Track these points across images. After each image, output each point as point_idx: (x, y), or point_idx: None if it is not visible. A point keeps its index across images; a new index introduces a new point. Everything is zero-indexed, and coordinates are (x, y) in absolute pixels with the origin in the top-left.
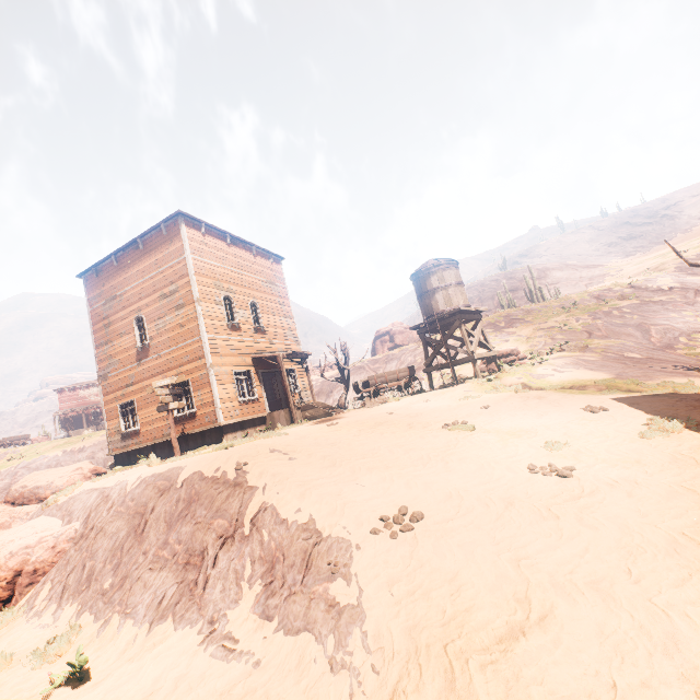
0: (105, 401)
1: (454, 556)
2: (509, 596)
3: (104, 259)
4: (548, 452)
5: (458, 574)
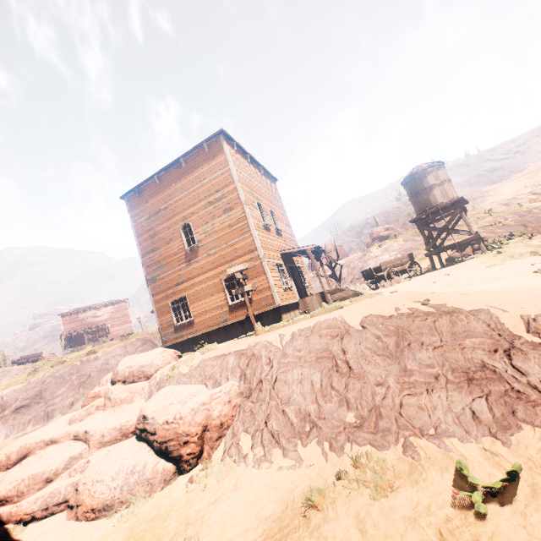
0: (155, 301)
1: None
2: None
3: (147, 180)
4: None
5: None
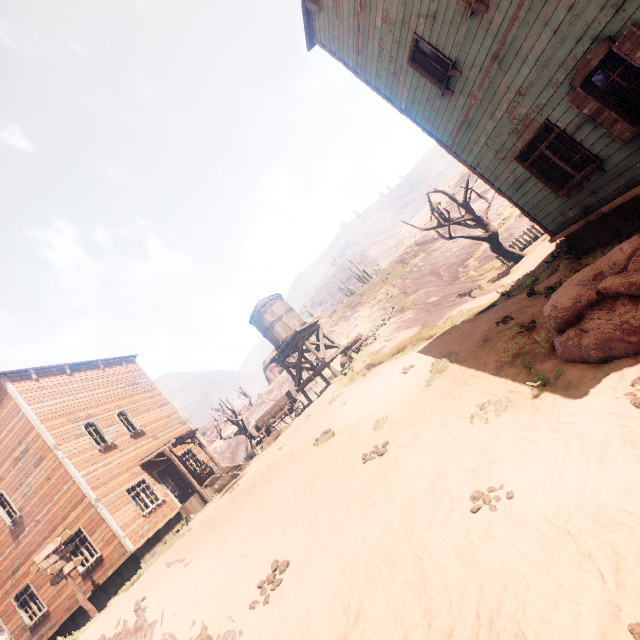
0: None
1: (307, 592)
2: (338, 610)
3: None
4: (376, 433)
5: (309, 610)
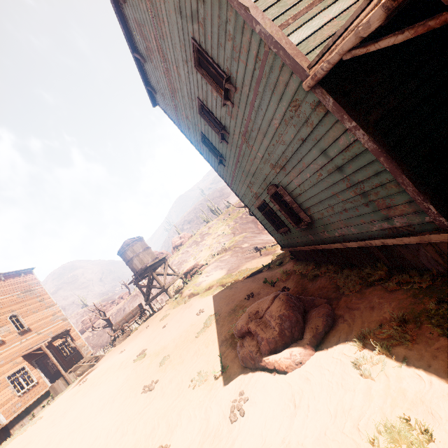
0: None
1: None
2: None
3: None
4: (159, 367)
5: None
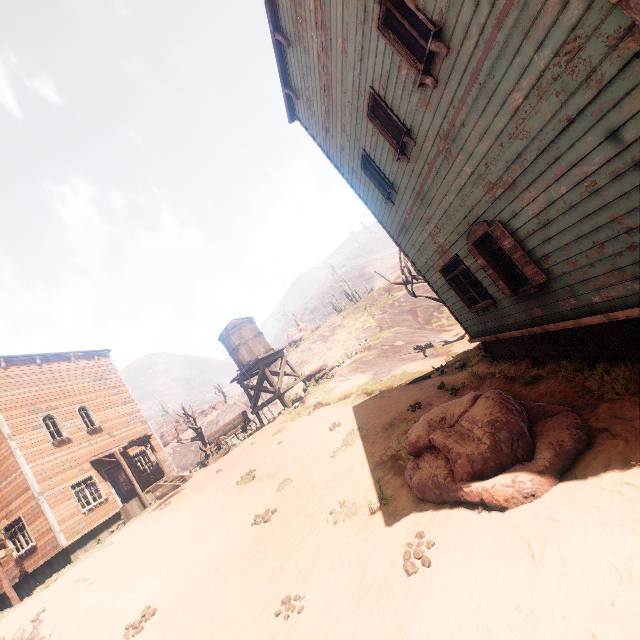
0: None
1: None
2: None
3: None
4: (277, 493)
5: None
